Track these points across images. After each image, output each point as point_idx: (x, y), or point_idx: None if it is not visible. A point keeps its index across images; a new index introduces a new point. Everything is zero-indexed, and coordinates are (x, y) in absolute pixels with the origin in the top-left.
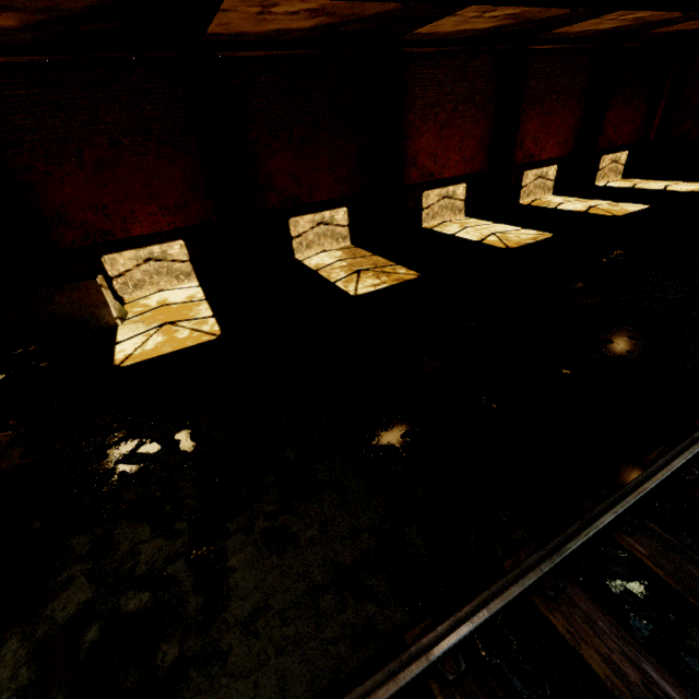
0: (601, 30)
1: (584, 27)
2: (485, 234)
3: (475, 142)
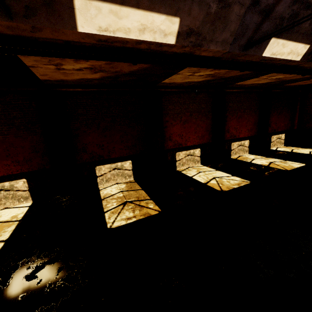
0: (260, 83)
1: (251, 82)
2: (209, 178)
3: (203, 129)
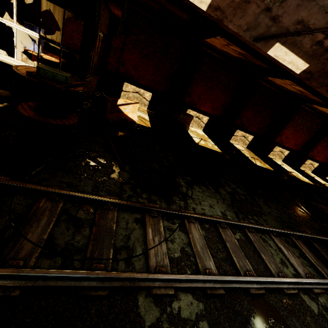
0: None
1: None
2: (291, 171)
3: (301, 141)
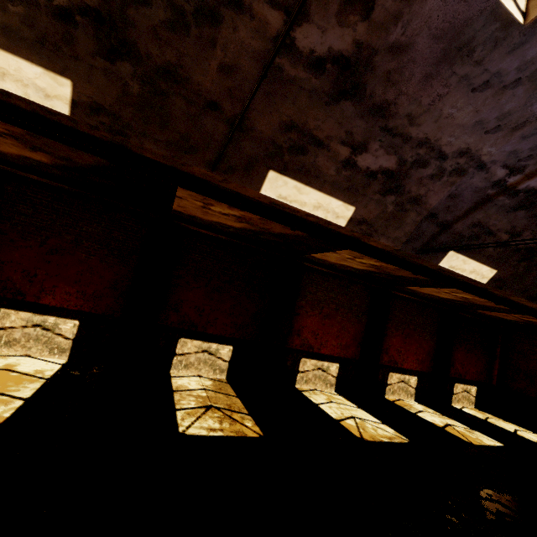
0: (441, 297)
1: (429, 292)
2: (346, 414)
3: (350, 336)
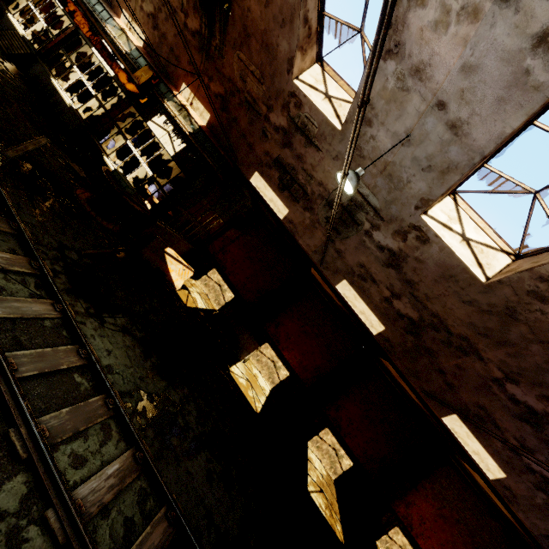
0: None
1: None
2: None
3: None
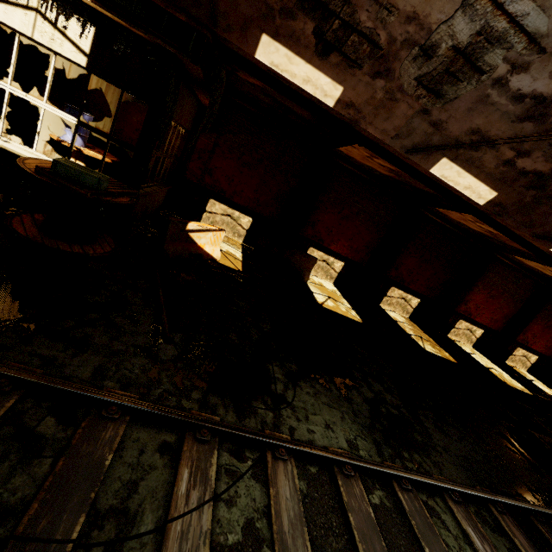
0: None
1: None
2: (489, 366)
3: (502, 314)
